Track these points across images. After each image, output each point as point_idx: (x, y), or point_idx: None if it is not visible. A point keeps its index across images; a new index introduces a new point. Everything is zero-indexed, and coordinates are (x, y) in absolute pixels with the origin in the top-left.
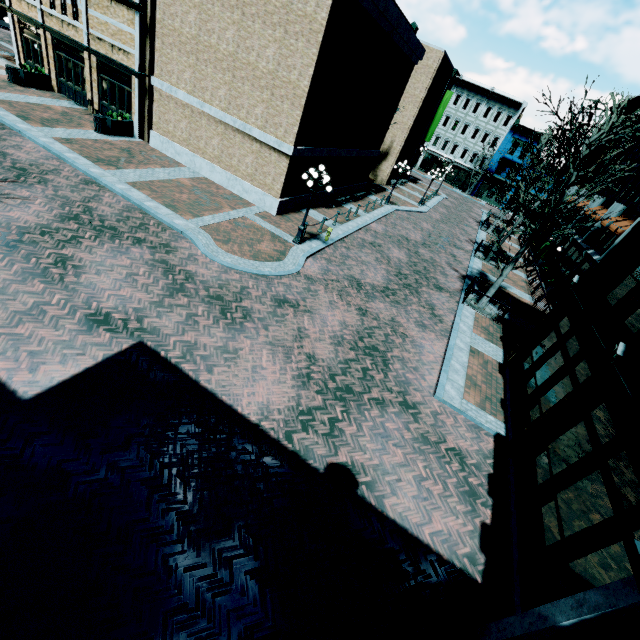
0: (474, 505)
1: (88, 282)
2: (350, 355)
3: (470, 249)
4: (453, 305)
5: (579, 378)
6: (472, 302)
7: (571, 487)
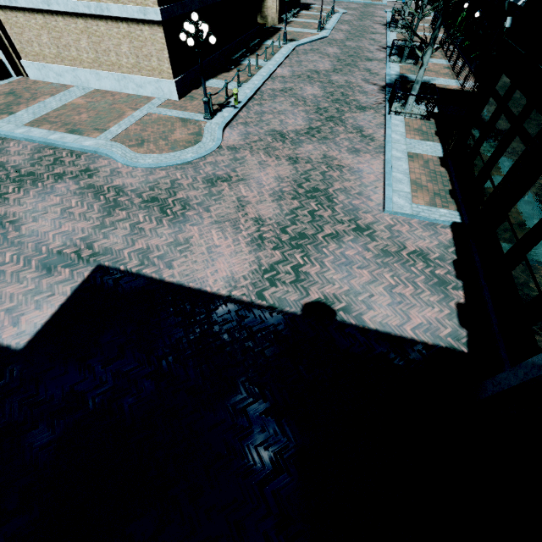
0: (446, 292)
1: (30, 231)
2: (294, 205)
3: (383, 57)
4: (380, 120)
5: (531, 133)
6: (398, 109)
7: (541, 243)
